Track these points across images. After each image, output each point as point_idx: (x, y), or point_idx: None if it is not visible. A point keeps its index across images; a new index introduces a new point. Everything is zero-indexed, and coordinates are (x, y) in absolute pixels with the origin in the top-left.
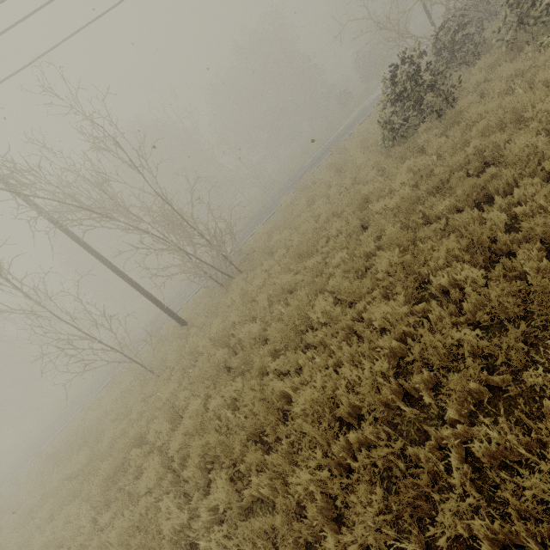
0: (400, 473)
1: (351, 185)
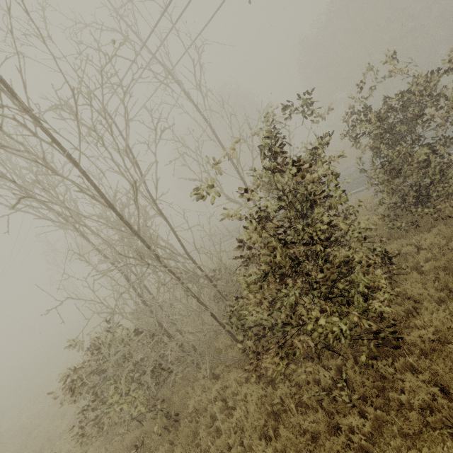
0: None
1: None
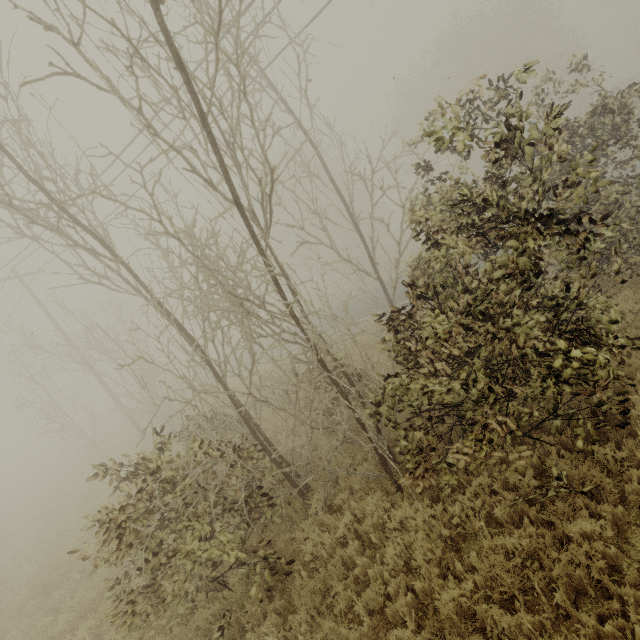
0: None
1: None
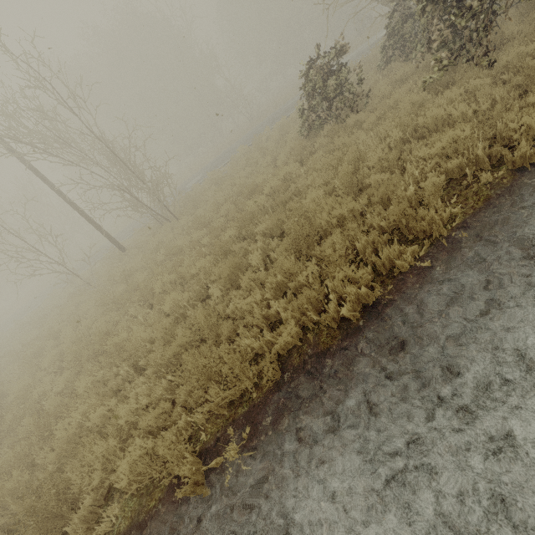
0: (112, 393)
1: (270, 162)
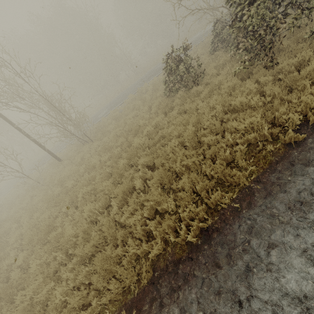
0: (52, 274)
1: (147, 110)
